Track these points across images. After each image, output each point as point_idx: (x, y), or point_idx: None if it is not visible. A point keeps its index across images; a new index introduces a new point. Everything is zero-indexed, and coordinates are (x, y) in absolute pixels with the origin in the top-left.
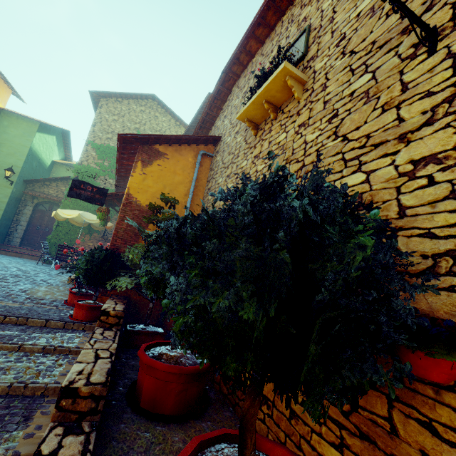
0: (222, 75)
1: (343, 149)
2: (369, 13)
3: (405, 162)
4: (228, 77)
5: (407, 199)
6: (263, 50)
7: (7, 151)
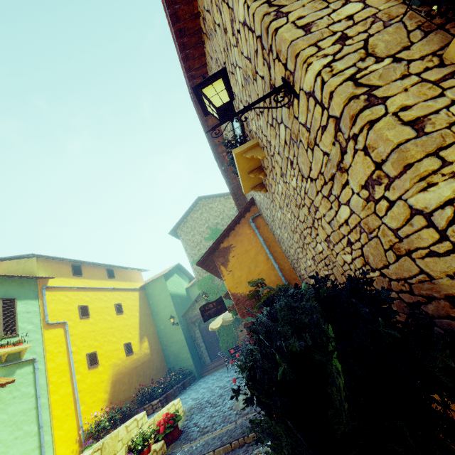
0: (217, 161)
1: (317, 188)
2: (245, 82)
3: (359, 188)
4: (221, 157)
5: (389, 222)
6: (222, 127)
7: (162, 307)
